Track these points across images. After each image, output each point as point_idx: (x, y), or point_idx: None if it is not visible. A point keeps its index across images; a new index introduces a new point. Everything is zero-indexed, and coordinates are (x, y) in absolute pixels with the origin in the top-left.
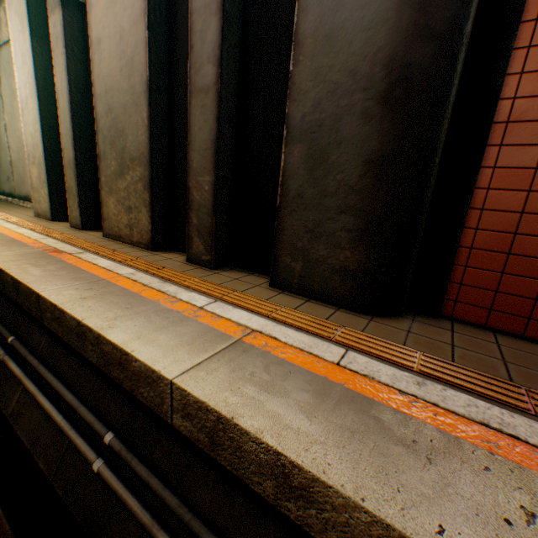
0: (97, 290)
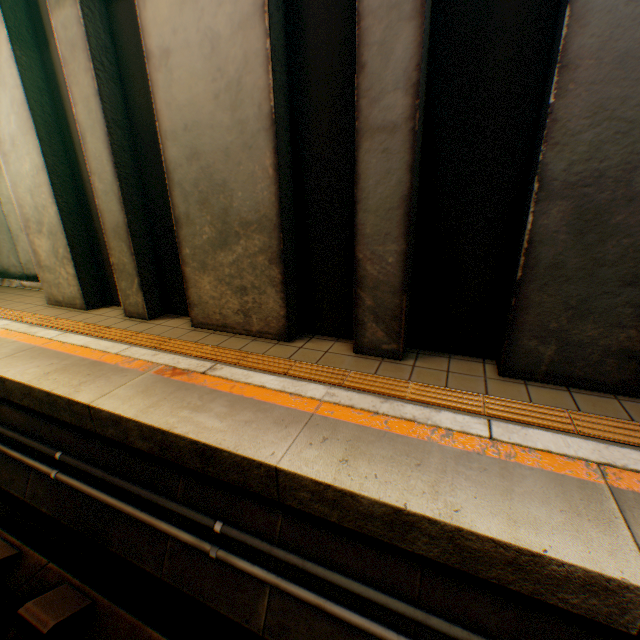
0: (335, 439)
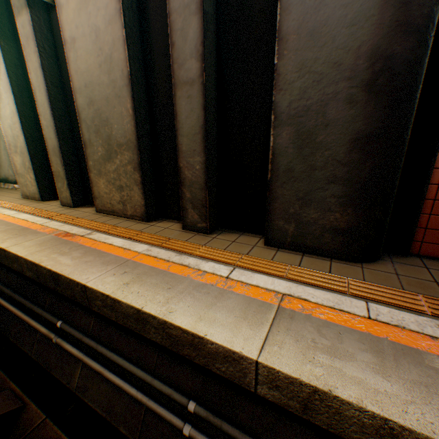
0: (131, 273)
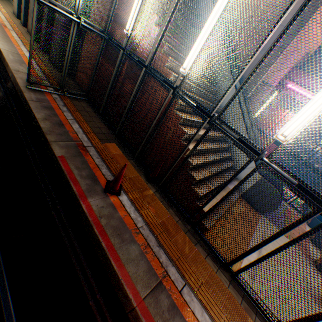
0: (5, 37)
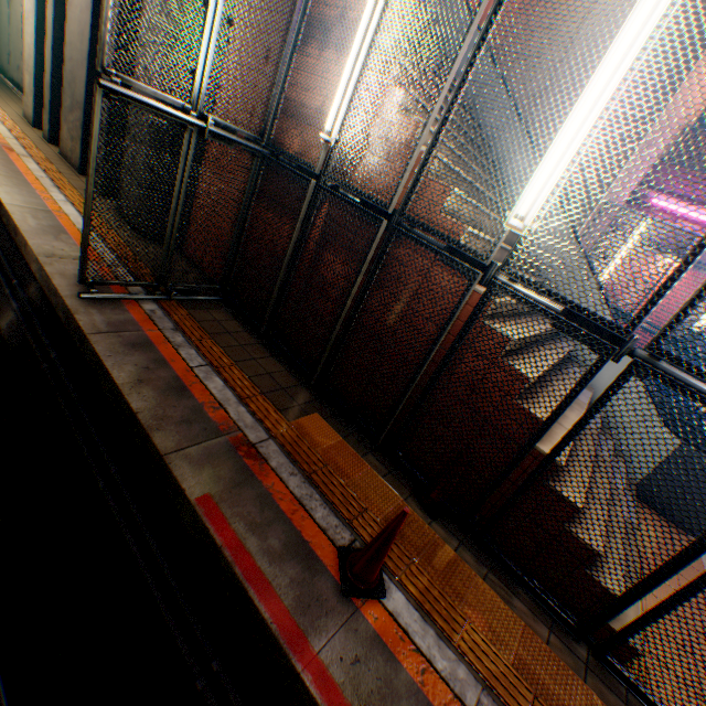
0: (11, 175)
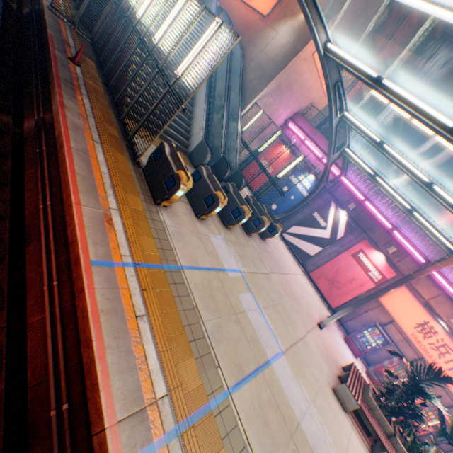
0: None
